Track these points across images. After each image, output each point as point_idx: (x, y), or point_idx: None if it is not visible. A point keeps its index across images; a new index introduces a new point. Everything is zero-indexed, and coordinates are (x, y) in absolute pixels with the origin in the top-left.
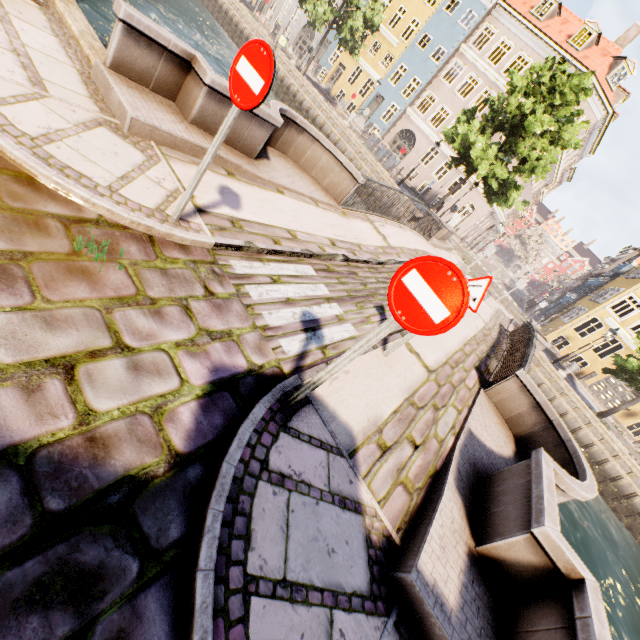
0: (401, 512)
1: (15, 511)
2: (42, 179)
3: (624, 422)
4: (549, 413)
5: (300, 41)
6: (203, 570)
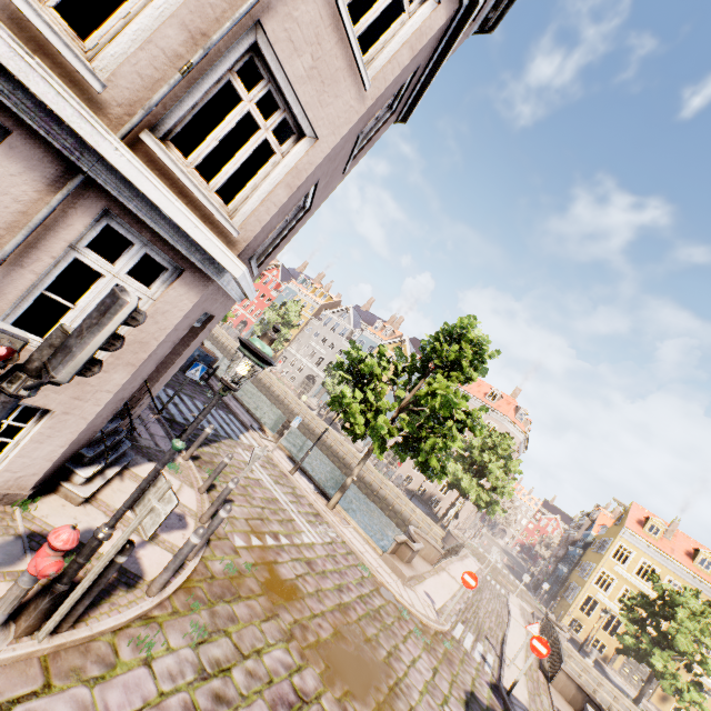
0: None
1: None
2: (424, 621)
3: (665, 709)
4: (585, 689)
5: (304, 384)
6: None
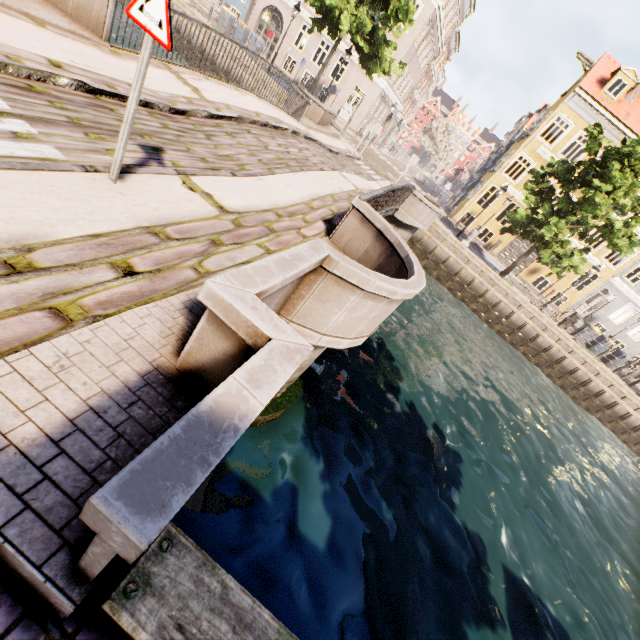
0: (15, 342)
1: None
2: None
3: (529, 280)
4: (390, 237)
5: None
6: None
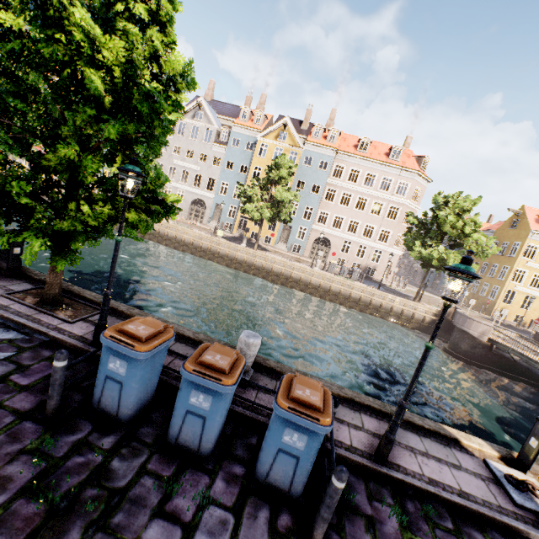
0: None
1: None
2: None
3: None
4: None
5: (193, 211)
6: None
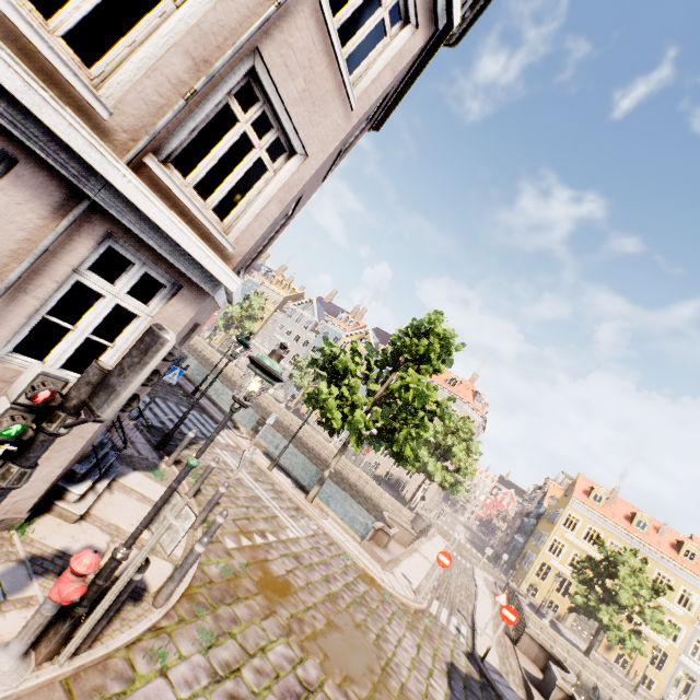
0: (523, 693)
1: (475, 684)
2: (404, 601)
3: (610, 657)
4: (547, 648)
5: None
6: (503, 696)
